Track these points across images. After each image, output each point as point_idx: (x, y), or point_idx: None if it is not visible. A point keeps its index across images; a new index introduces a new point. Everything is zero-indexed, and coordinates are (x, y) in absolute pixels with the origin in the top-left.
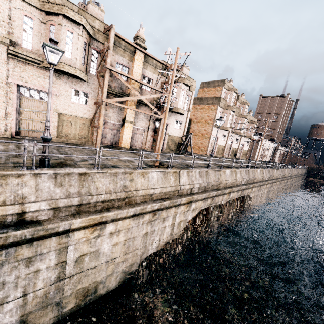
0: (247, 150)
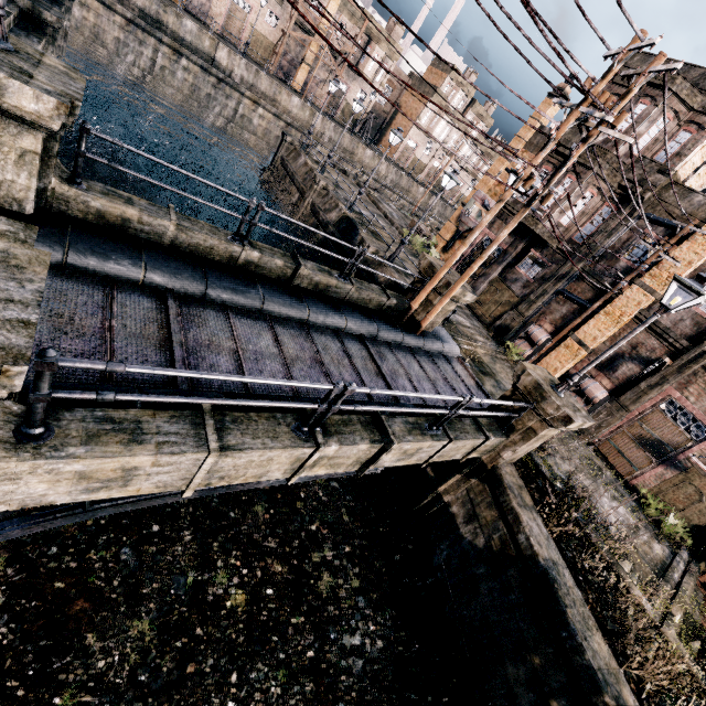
0: None
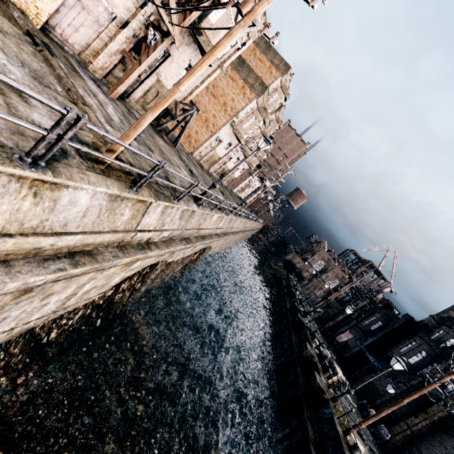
0: (236, 177)
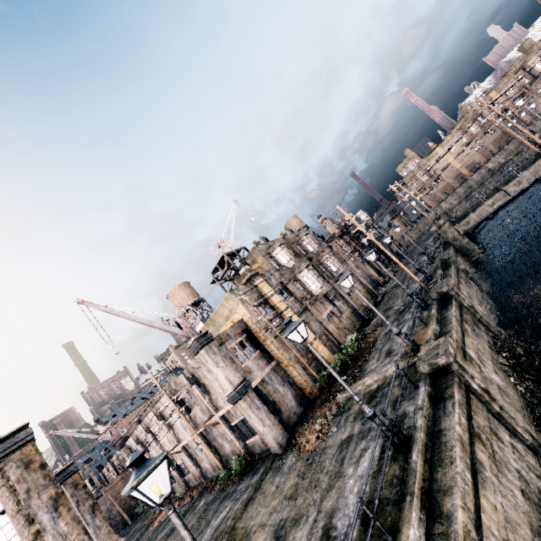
0: None
